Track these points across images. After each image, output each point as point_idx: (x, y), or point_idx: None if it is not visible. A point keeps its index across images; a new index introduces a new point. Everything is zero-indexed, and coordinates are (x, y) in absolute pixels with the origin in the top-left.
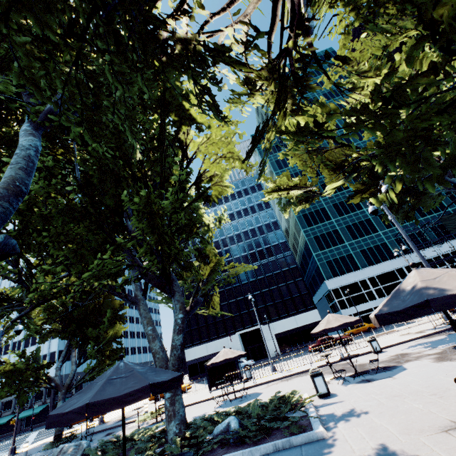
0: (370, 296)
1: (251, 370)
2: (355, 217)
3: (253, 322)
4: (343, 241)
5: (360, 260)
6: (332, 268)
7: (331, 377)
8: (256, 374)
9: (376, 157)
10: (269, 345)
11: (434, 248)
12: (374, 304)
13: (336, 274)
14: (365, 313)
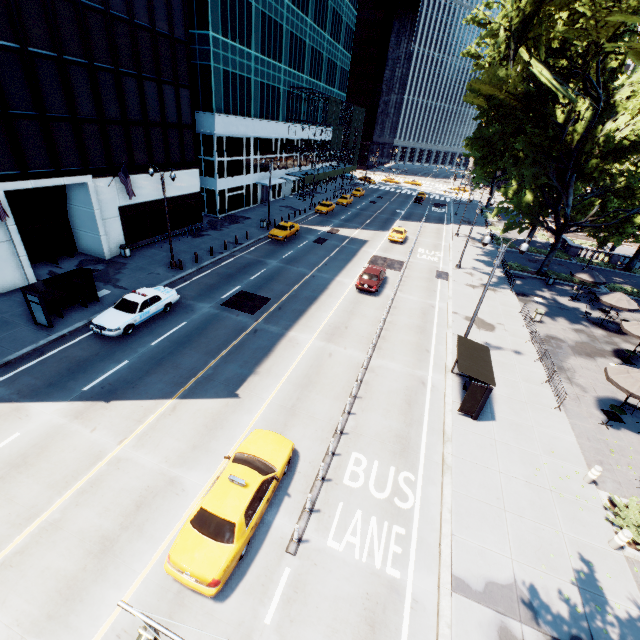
0: (248, 167)
1: (275, 329)
2: (275, 6)
3: (60, 161)
4: (252, 43)
5: (256, 101)
6: (227, 93)
7: (612, 364)
8: (387, 349)
9: (584, 94)
10: (105, 231)
11: (302, 128)
12: (247, 181)
13: (229, 109)
14: (238, 192)
